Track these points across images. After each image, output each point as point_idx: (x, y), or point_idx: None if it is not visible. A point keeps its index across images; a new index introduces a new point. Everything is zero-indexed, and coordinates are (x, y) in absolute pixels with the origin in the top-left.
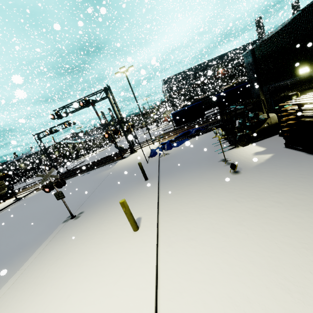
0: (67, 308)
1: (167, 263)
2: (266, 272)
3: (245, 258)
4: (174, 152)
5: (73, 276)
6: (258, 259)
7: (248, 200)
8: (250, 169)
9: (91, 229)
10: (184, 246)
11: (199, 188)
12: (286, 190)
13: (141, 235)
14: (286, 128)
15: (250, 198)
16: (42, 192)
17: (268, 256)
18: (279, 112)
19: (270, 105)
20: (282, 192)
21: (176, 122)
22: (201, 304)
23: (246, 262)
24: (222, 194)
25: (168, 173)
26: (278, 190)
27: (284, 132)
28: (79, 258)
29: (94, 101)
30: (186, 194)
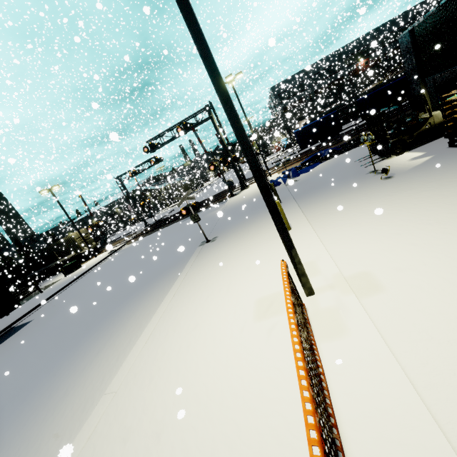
0: (251, 268)
1: (327, 238)
2: (413, 221)
3: (397, 220)
4: (305, 177)
5: (243, 259)
6: (407, 218)
7: (401, 192)
8: (405, 172)
9: (237, 241)
10: (340, 228)
11: (347, 196)
12: (441, 178)
13: (296, 230)
14: (450, 124)
15: (403, 190)
16: (139, 242)
17: (416, 214)
18: (441, 106)
19: (435, 102)
20: (436, 180)
21: (301, 144)
22: (361, 243)
23: (397, 221)
24: (373, 194)
25: (304, 194)
26: (433, 179)
27: (448, 129)
28: (241, 253)
29: (194, 126)
30: (333, 203)
